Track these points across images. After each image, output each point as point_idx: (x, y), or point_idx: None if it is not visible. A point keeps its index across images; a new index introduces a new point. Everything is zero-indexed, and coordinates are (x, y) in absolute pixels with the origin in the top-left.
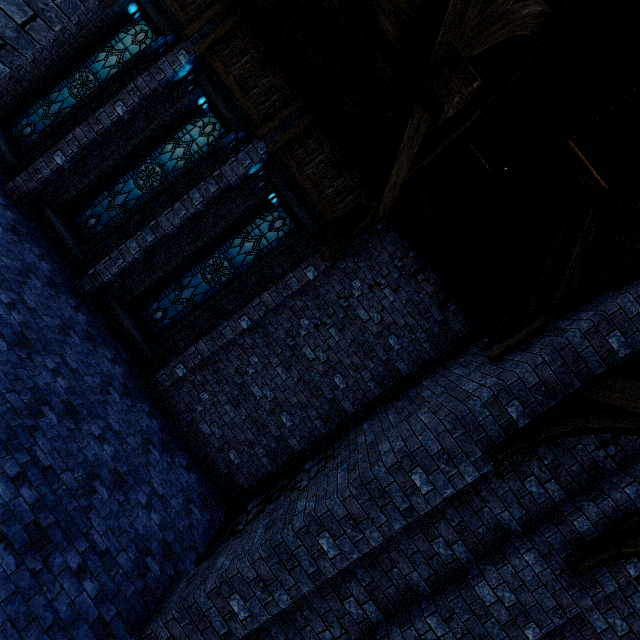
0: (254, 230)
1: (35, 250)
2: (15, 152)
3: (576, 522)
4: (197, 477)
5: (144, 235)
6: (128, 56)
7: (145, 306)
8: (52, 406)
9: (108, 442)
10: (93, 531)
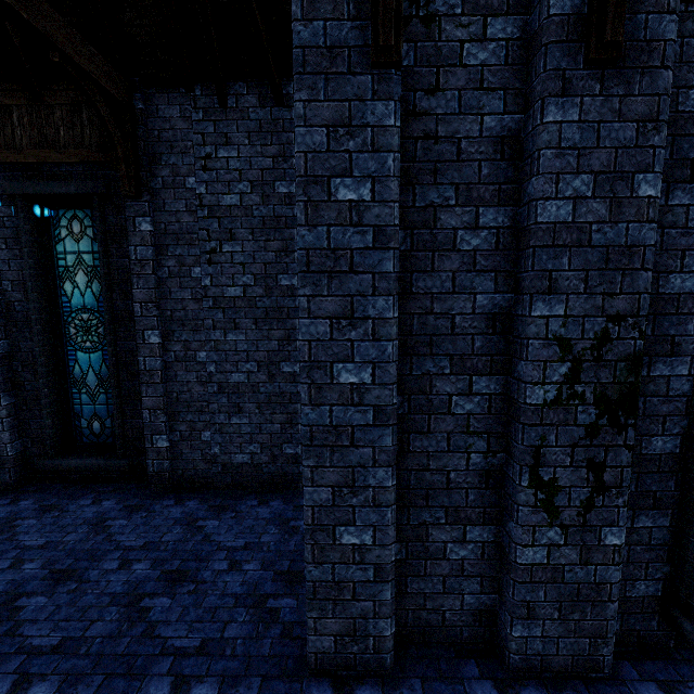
0: (67, 259)
1: None
2: None
3: (552, 9)
4: (280, 500)
5: None
6: None
7: (78, 434)
8: (30, 593)
9: (137, 561)
10: (171, 642)
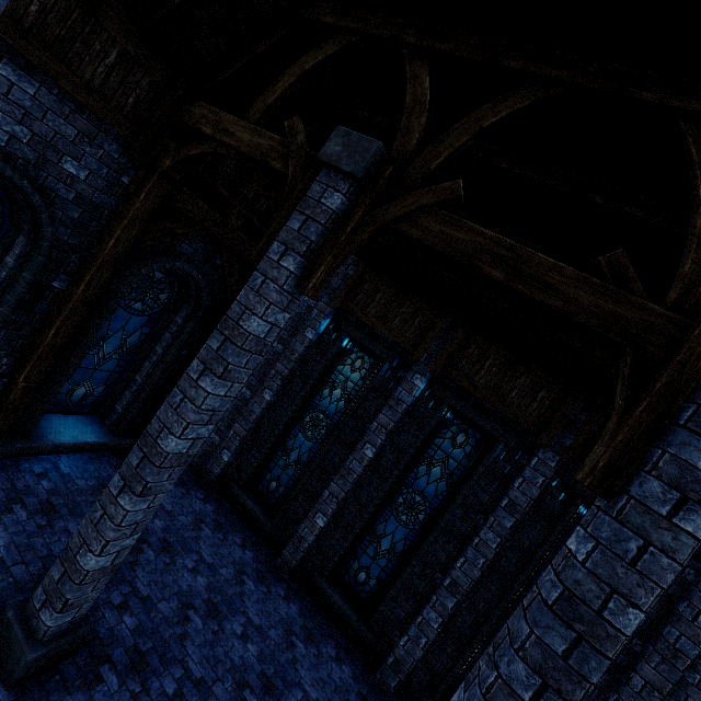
0: None
1: (330, 650)
2: (269, 515)
3: None
4: None
5: (441, 599)
6: (351, 385)
7: (458, 686)
8: None
9: None
10: None
